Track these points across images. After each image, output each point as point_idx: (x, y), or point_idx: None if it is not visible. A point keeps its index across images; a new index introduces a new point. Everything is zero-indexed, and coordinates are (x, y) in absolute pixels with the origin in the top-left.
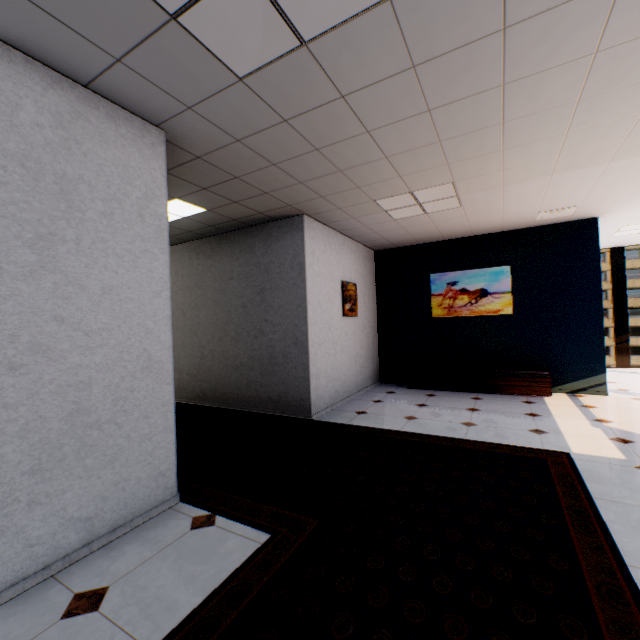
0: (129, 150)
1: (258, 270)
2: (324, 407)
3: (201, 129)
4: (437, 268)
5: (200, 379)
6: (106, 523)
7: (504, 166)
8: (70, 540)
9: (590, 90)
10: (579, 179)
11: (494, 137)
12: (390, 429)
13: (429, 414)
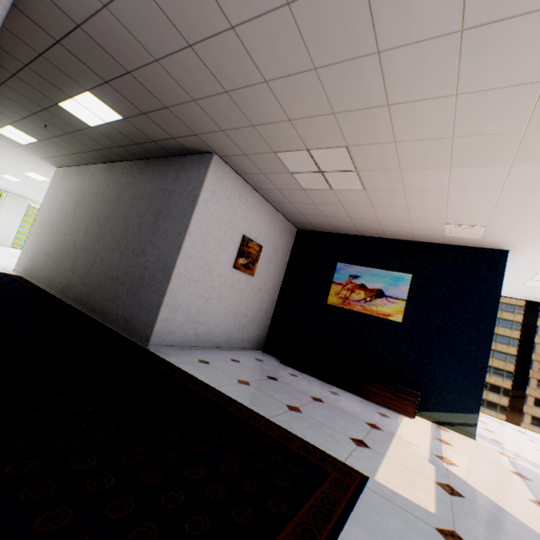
0: None
1: (163, 195)
2: (172, 344)
3: None
4: (345, 259)
5: (84, 282)
6: None
7: (396, 136)
8: None
9: (474, 13)
10: (482, 183)
11: (374, 79)
12: (205, 382)
13: (267, 386)
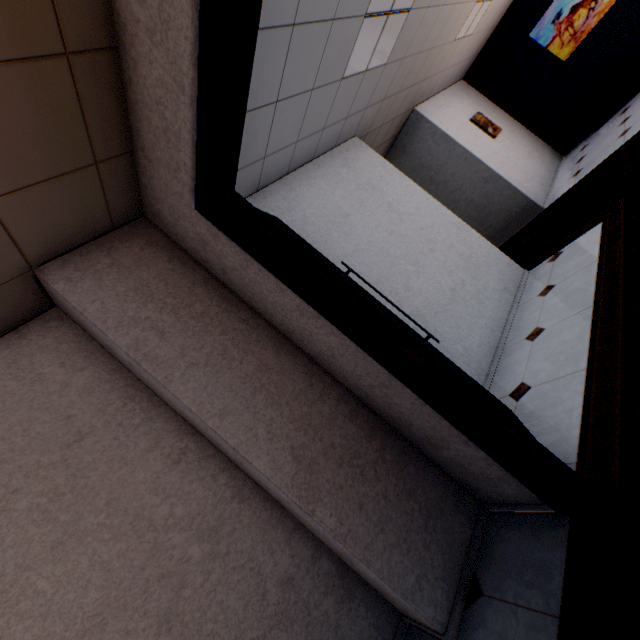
0: (361, 156)
1: (416, 173)
2: (543, 199)
3: (369, 115)
4: (530, 25)
5: None
6: (512, 289)
7: None
8: (507, 297)
9: None
10: None
11: None
12: (615, 151)
13: (638, 116)
